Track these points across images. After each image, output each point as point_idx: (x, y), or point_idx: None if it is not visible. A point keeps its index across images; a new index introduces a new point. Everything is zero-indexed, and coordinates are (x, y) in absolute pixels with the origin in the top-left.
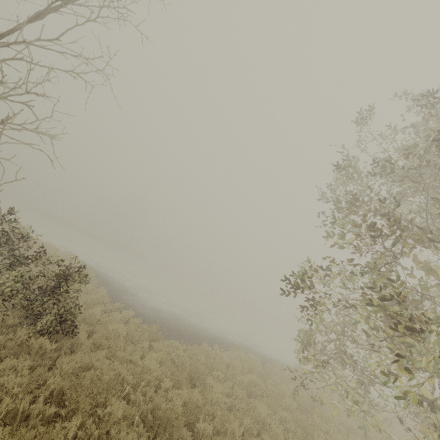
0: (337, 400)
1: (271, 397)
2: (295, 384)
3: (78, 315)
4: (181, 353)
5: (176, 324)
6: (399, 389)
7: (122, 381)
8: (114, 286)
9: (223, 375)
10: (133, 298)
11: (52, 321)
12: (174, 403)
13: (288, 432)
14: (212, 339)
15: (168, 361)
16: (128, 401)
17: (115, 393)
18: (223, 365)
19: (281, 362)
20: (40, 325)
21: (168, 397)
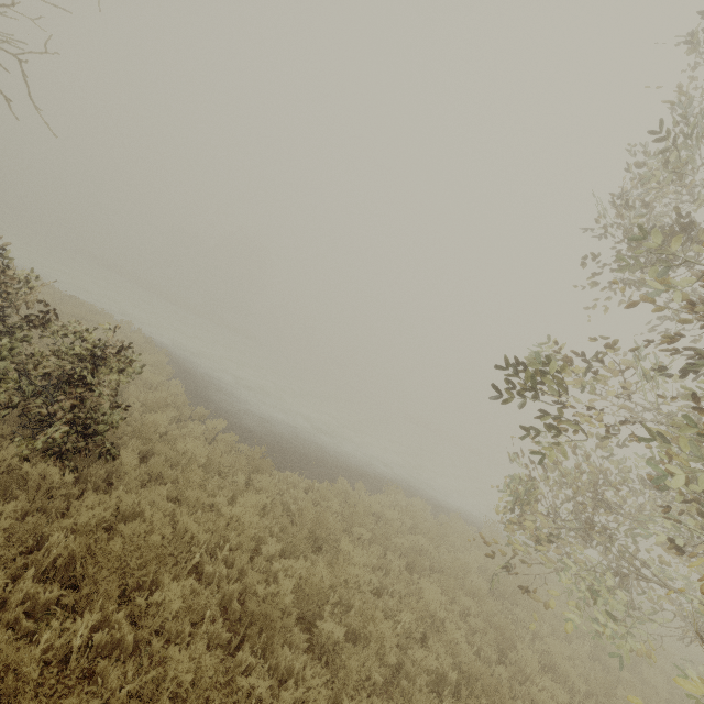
0: (577, 607)
1: (446, 572)
2: (486, 551)
3: (124, 424)
4: (300, 495)
5: (297, 446)
6: (697, 599)
7: (191, 540)
8: (200, 379)
9: (368, 535)
10: (230, 401)
11: (68, 434)
12: (279, 586)
13: (472, 632)
14: (354, 471)
15: (276, 508)
16: (203, 573)
17: (178, 562)
18: (370, 518)
19: (463, 512)
20: (41, 441)
21: (271, 570)
